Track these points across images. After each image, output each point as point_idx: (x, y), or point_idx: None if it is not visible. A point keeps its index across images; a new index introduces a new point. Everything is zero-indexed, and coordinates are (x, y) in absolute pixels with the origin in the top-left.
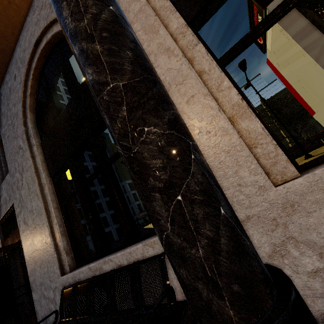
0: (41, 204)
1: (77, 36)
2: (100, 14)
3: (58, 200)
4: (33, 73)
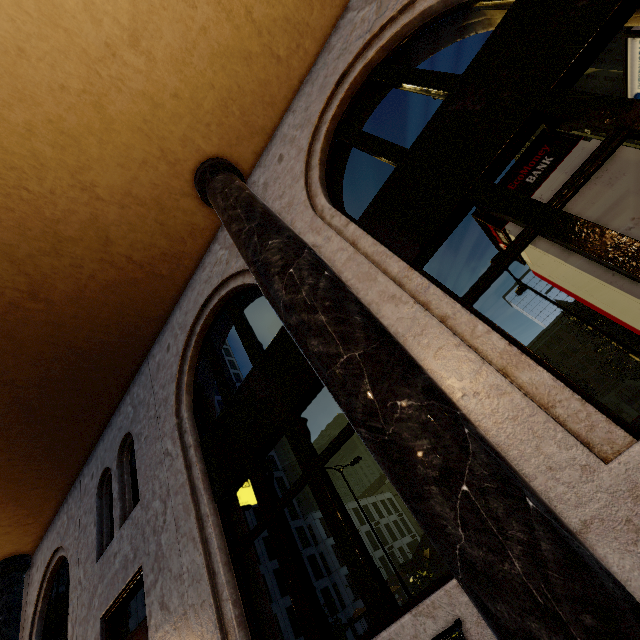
0: (200, 558)
1: (294, 308)
2: (318, 283)
3: (229, 546)
4: (196, 339)
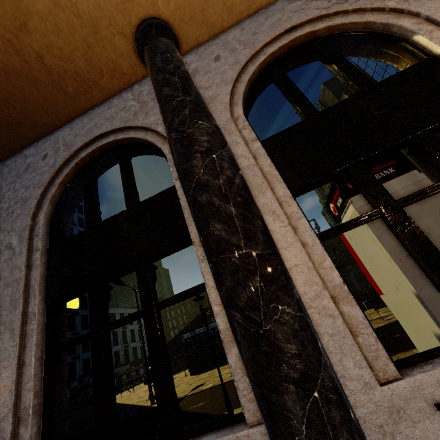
0: (14, 349)
1: (208, 189)
2: (235, 178)
3: (46, 344)
4: (77, 162)
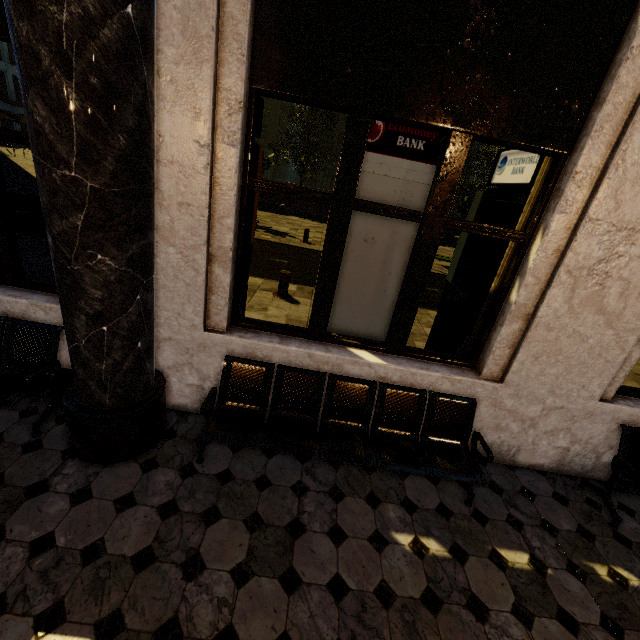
0: None
1: (33, 15)
2: (102, 25)
3: None
4: None
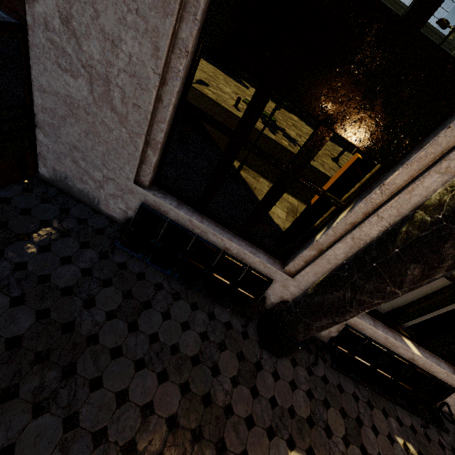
0: (155, 77)
1: None
2: None
3: (183, 94)
4: None
